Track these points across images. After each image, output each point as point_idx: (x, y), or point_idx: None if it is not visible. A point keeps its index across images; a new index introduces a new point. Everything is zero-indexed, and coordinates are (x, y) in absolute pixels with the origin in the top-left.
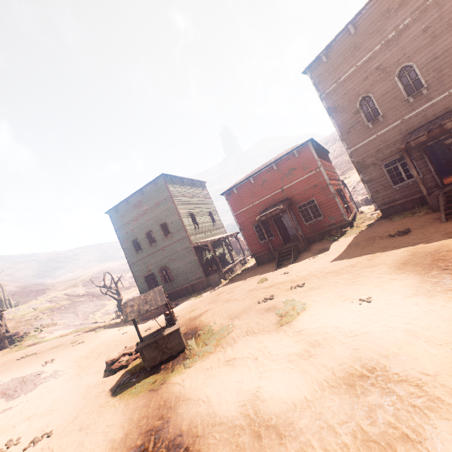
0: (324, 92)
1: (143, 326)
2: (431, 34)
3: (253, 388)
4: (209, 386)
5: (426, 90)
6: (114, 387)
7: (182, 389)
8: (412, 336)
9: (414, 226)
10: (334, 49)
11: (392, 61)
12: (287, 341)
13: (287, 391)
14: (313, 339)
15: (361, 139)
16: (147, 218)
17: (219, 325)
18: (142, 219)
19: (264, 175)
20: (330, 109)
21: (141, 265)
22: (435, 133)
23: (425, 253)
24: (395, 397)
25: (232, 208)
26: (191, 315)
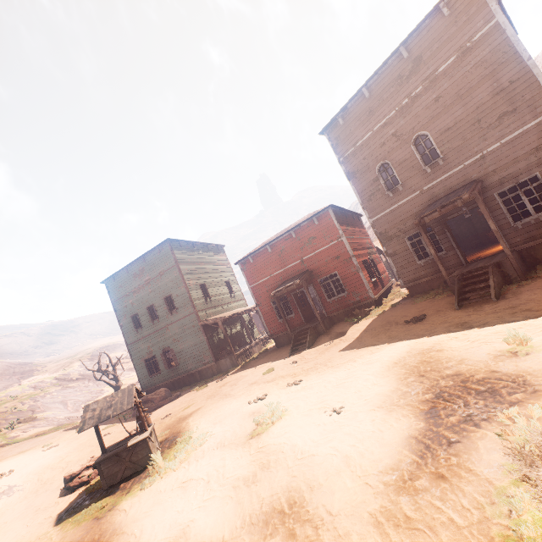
0: (343, 155)
1: (131, 425)
2: (443, 104)
3: (187, 522)
4: (150, 516)
5: (443, 161)
6: (63, 511)
7: (124, 519)
8: (345, 463)
9: (431, 311)
10: (350, 111)
11: (407, 128)
12: (245, 460)
13: (212, 527)
14: (268, 459)
15: (382, 208)
16: (149, 290)
17: (200, 432)
18: (143, 290)
19: (282, 243)
20: (349, 173)
21: (141, 346)
22: (447, 210)
23: (419, 351)
24: (292, 541)
25: (247, 280)
26: (183, 413)
